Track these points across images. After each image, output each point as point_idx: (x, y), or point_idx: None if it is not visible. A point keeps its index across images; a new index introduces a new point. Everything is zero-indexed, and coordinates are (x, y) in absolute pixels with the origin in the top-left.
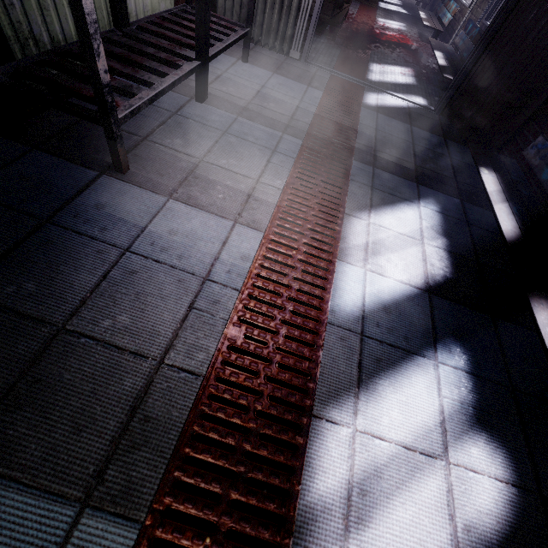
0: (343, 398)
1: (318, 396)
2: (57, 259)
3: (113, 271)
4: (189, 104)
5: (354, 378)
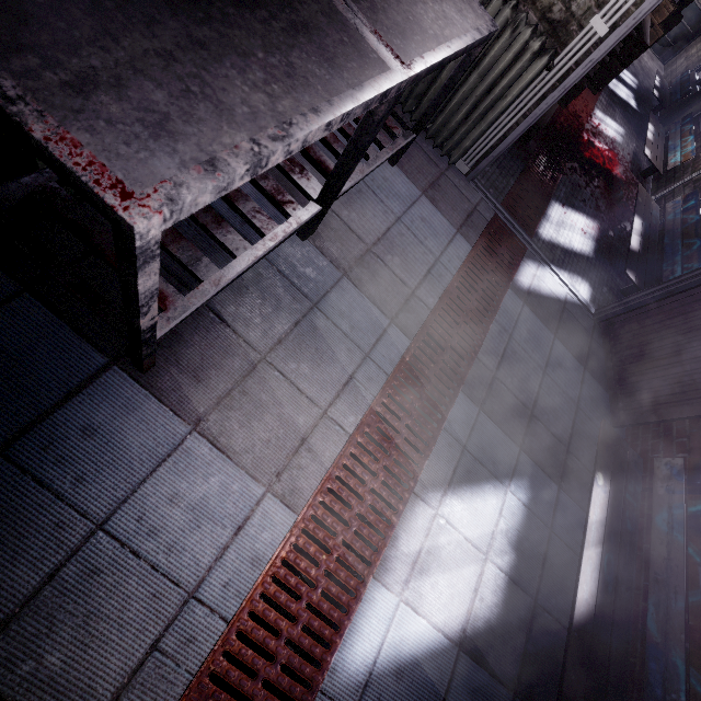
0: None
1: None
2: None
3: (67, 567)
4: None
5: None
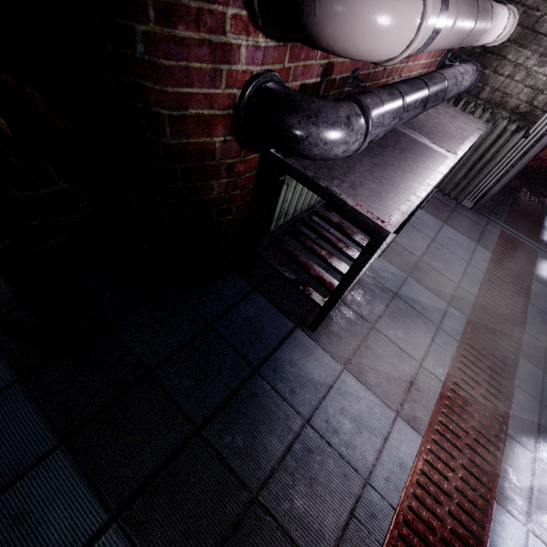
0: None
1: None
2: (259, 416)
3: (295, 444)
4: None
5: None
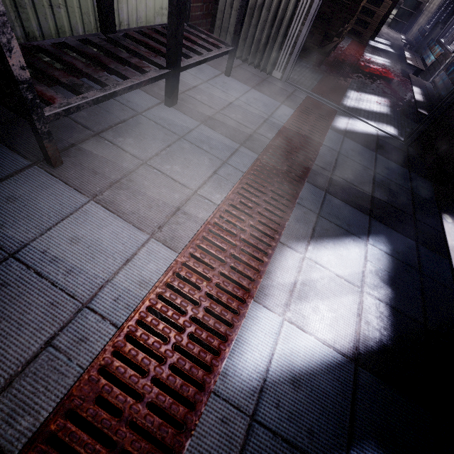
0: None
1: None
2: None
3: None
4: (158, 106)
5: None
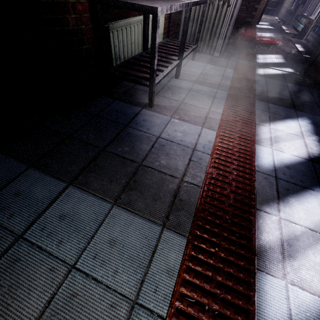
0: (271, 203)
1: (257, 201)
2: (133, 139)
3: (155, 145)
4: (171, 79)
5: (275, 196)
